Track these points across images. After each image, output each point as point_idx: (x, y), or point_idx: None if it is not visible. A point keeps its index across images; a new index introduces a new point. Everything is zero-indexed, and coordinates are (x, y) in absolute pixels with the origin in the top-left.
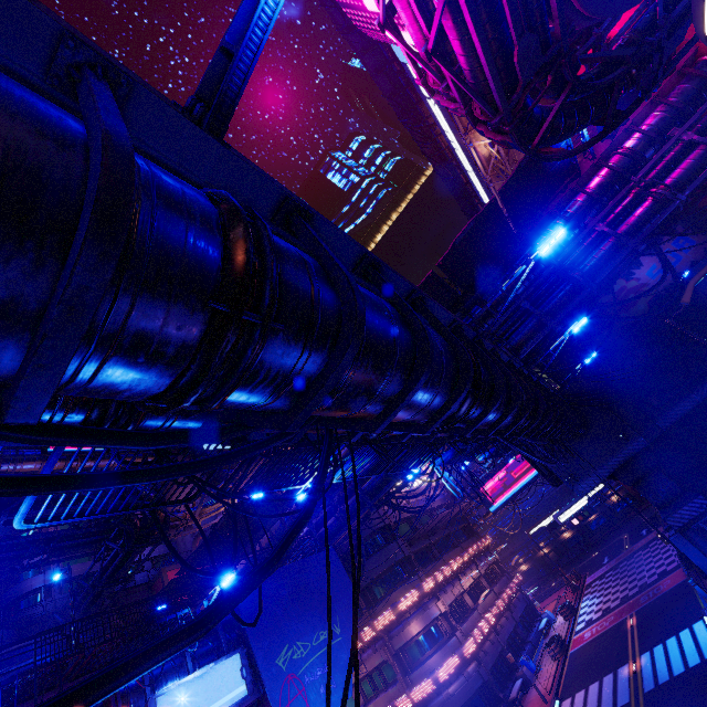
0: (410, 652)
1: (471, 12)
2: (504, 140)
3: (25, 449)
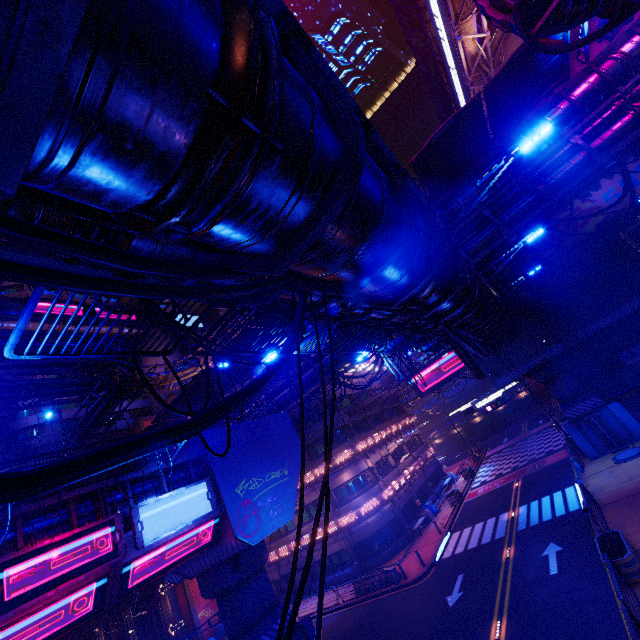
0: (341, 493)
1: None
2: (505, 20)
3: (10, 309)
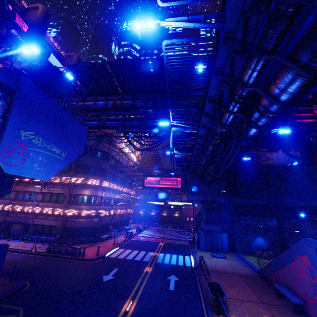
0: (77, 198)
1: None
2: None
3: None
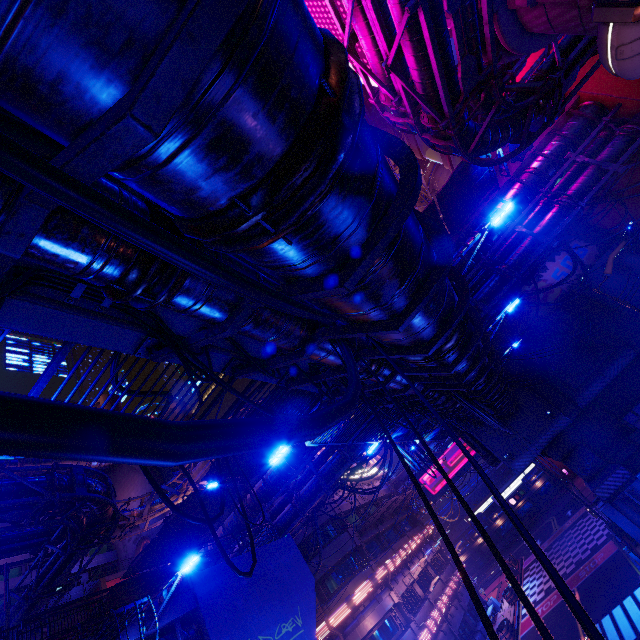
0: None
1: (429, 28)
2: (446, 145)
3: None
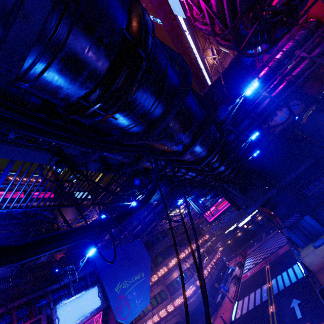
0: (173, 285)
1: None
2: (228, 44)
3: None
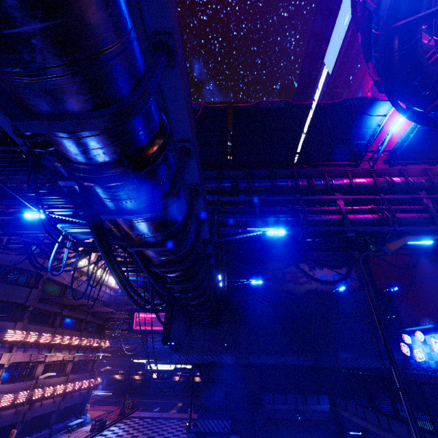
0: None
1: None
2: None
3: None
